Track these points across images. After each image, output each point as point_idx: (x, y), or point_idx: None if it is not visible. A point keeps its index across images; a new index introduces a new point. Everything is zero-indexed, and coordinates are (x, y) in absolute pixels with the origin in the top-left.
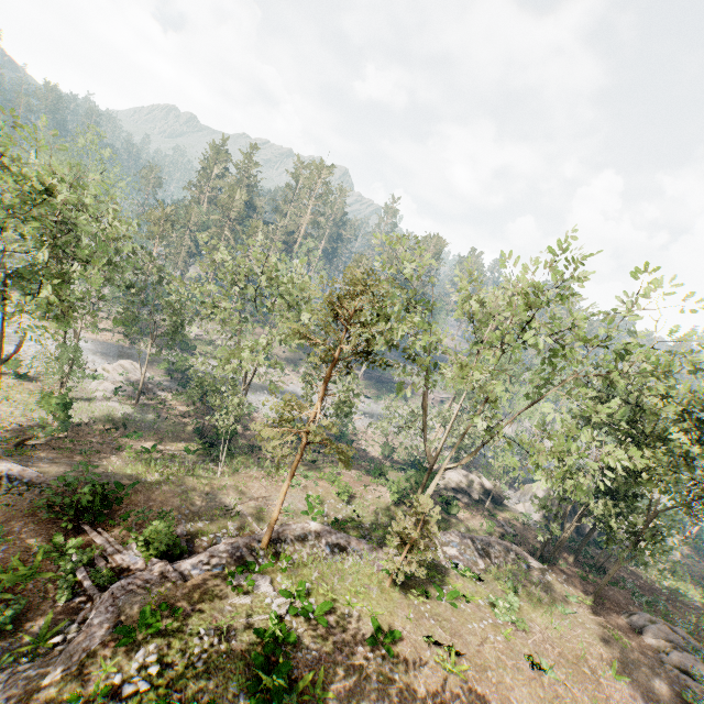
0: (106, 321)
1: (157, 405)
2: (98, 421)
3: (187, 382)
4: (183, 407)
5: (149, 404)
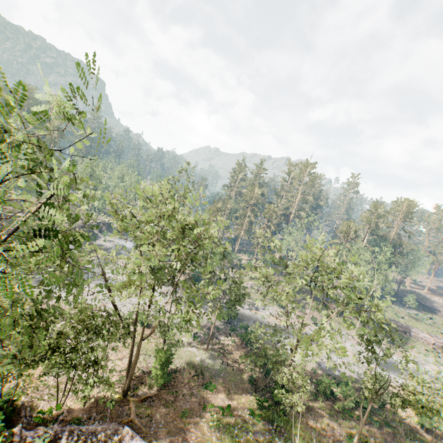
0: (183, 276)
1: (219, 350)
2: (185, 367)
3: (234, 326)
4: (236, 352)
5: (214, 348)
